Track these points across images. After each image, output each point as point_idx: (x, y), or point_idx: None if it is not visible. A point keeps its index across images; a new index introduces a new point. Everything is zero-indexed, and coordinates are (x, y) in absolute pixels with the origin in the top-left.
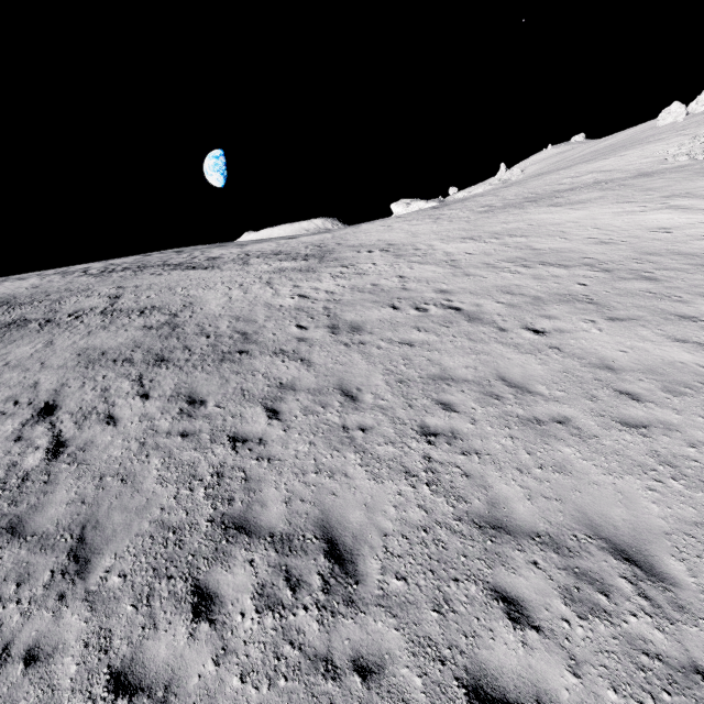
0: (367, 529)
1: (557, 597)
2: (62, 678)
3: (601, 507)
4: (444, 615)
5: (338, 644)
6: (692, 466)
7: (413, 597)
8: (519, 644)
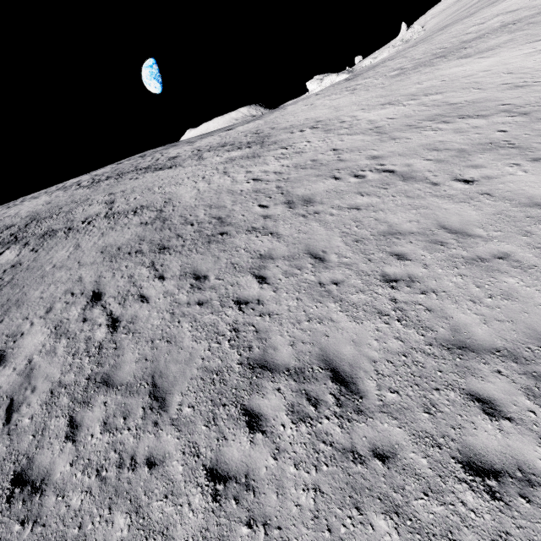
0: (359, 359)
1: (521, 395)
2: (175, 474)
3: None
4: (434, 415)
5: (358, 440)
6: None
7: (406, 404)
8: (497, 430)
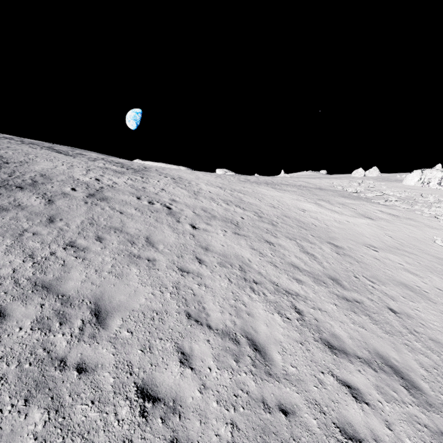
0: None
1: (32, 319)
2: None
3: (116, 293)
4: None
5: None
6: (187, 291)
7: None
8: None
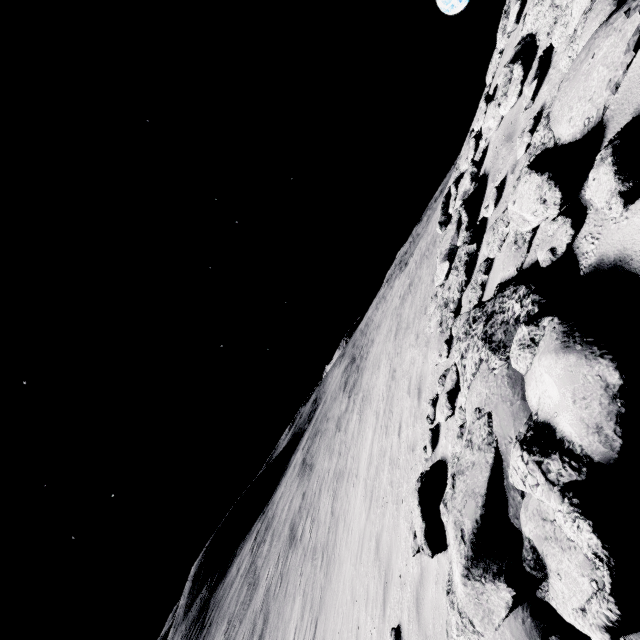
0: None
1: None
2: None
3: None
4: None
5: None
6: None
7: None
8: None
